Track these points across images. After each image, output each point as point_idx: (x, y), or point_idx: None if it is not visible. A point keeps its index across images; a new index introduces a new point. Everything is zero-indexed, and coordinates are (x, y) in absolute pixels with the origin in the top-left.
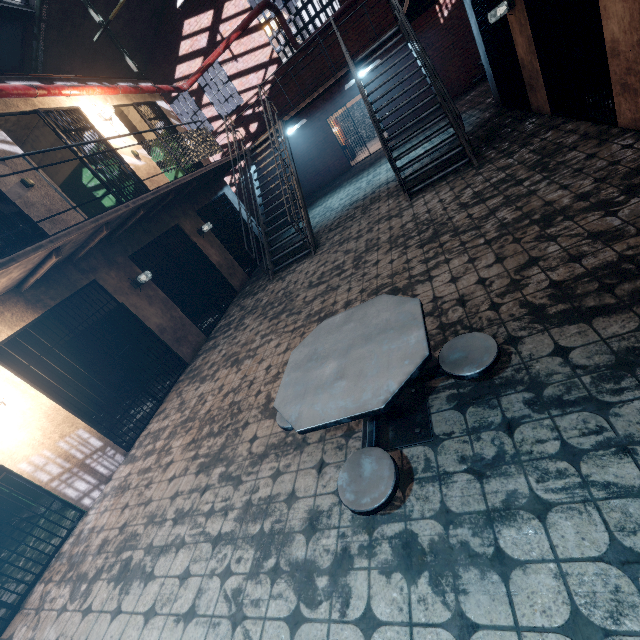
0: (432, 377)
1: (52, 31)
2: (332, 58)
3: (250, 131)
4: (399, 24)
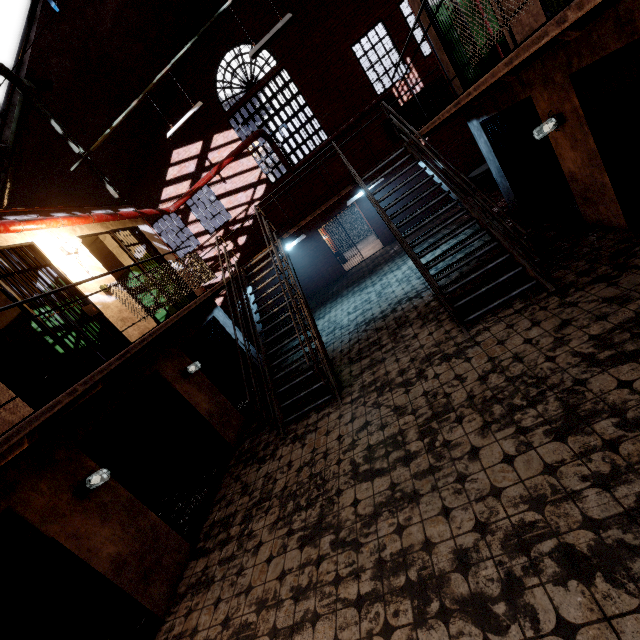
0: None
1: (27, 163)
2: (320, 177)
3: (238, 244)
4: (406, 145)
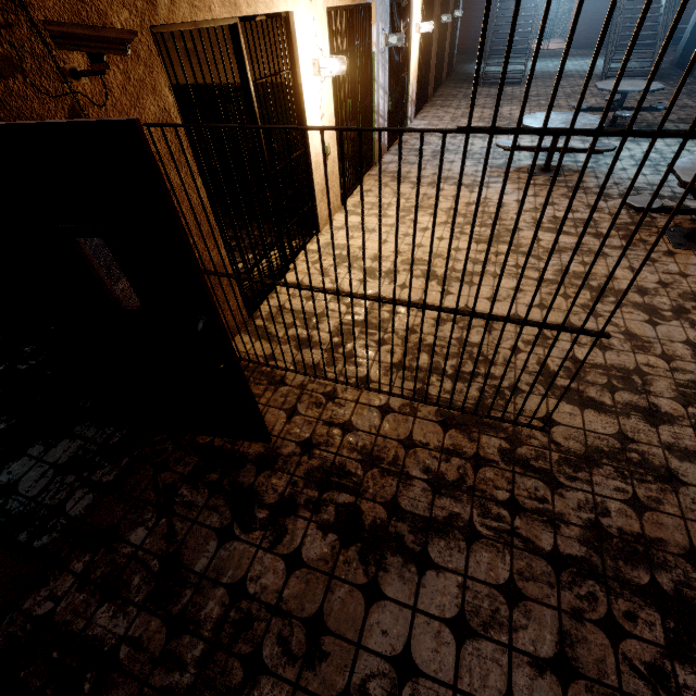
0: (642, 111)
1: None
2: None
3: None
4: None
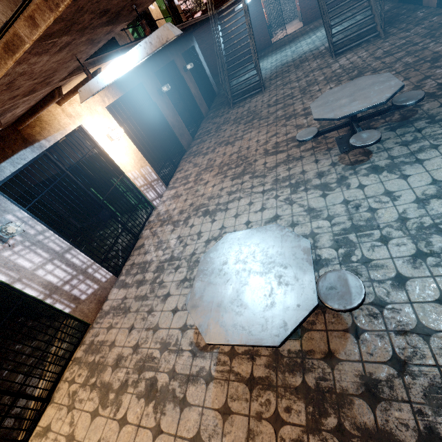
0: (386, 112)
1: None
2: None
3: None
4: None
